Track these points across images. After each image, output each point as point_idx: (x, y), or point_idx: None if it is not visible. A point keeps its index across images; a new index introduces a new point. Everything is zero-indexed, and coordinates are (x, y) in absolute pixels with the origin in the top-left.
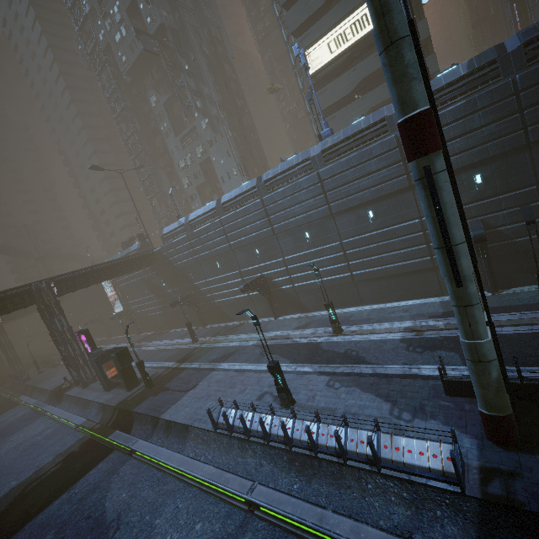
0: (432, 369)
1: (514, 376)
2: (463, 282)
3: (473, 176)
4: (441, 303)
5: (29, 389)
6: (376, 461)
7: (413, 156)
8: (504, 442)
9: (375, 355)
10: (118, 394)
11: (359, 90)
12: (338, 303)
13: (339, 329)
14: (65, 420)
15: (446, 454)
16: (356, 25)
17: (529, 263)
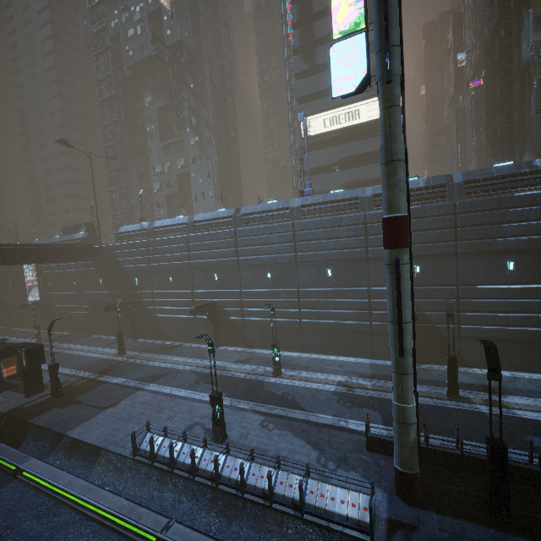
0: (357, 424)
1: (421, 441)
2: (404, 354)
3: (415, 265)
4: (371, 365)
5: None
6: (301, 506)
7: (389, 246)
8: (408, 498)
9: (309, 403)
10: (11, 398)
11: (339, 164)
12: (282, 345)
13: (280, 371)
14: None
15: (364, 504)
16: (349, 115)
17: (442, 346)
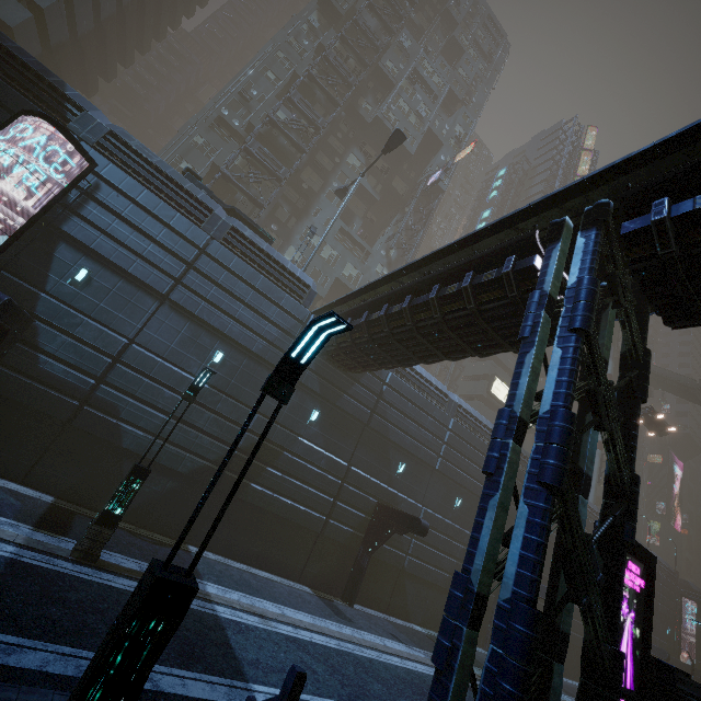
0: None
1: None
2: None
3: None
4: None
5: None
6: None
7: None
8: None
9: None
10: None
11: None
12: None
13: None
14: None
15: None
16: None
17: None
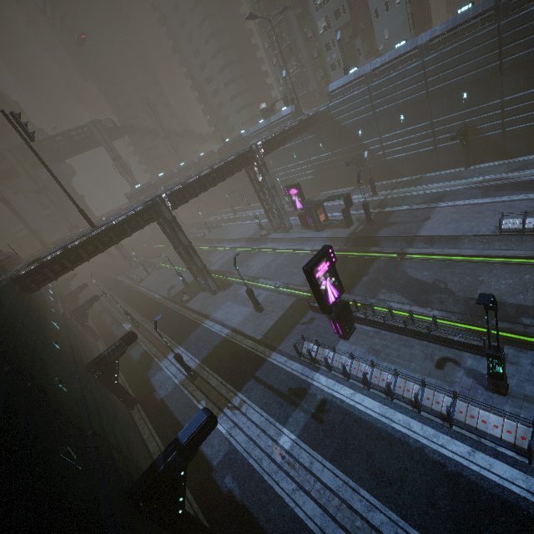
0: None
1: None
2: None
3: None
4: None
5: (215, 241)
6: None
7: None
8: None
9: None
10: (337, 231)
11: None
12: None
13: None
14: (292, 251)
15: None
16: None
17: None
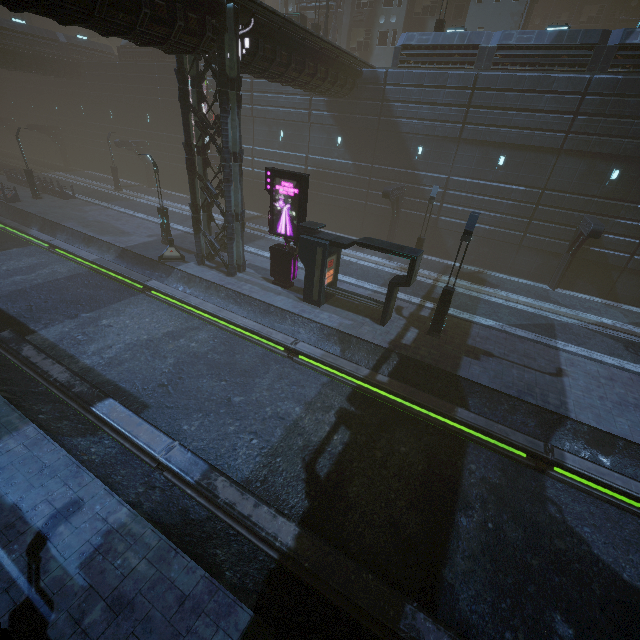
0: None
1: None
2: None
3: None
4: None
5: (35, 222)
6: None
7: None
8: None
9: None
10: (357, 322)
11: None
12: None
13: None
14: (233, 327)
15: None
16: None
17: None
